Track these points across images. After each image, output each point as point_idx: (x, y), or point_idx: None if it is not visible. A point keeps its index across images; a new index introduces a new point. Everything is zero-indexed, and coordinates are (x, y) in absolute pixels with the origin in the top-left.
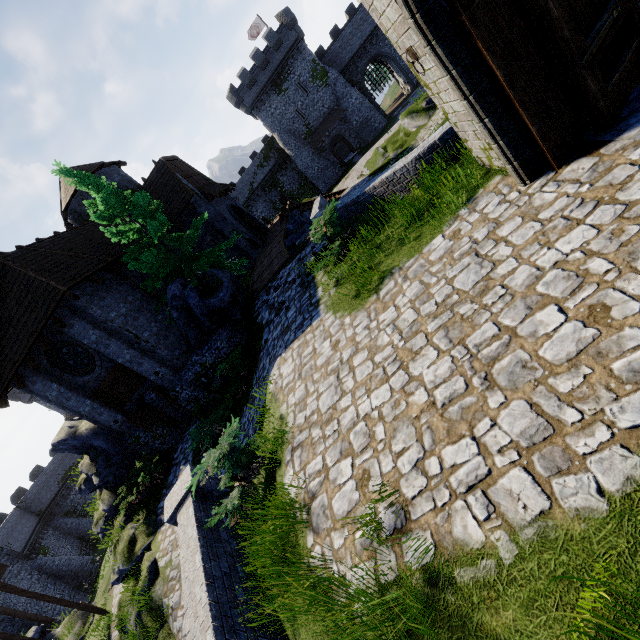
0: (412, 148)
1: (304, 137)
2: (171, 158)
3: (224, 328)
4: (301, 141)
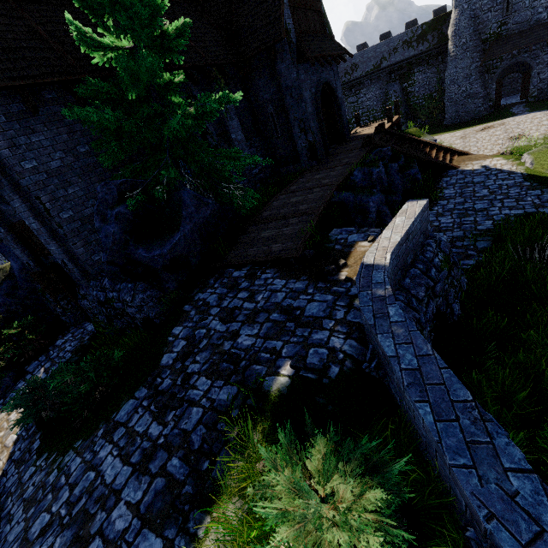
0: None
1: (484, 38)
2: None
3: (146, 286)
4: (476, 41)
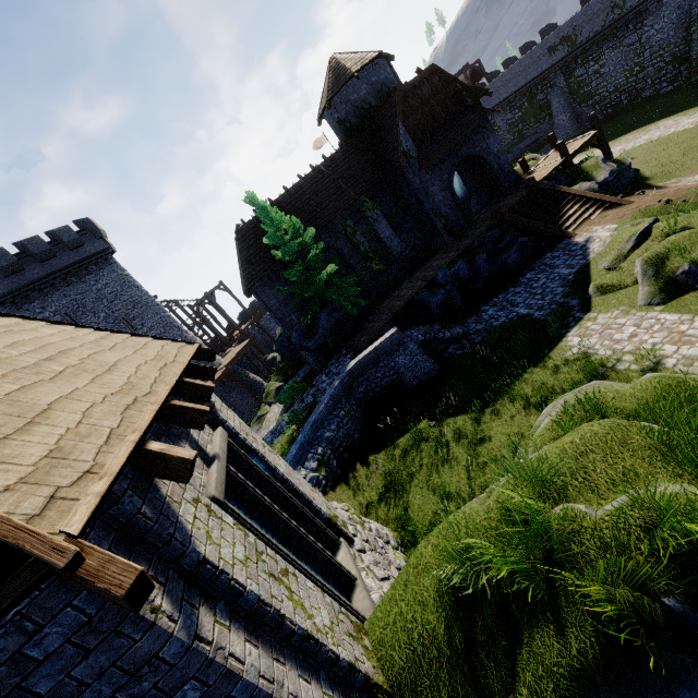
0: (570, 327)
1: None
2: (415, 82)
3: (313, 355)
4: None
